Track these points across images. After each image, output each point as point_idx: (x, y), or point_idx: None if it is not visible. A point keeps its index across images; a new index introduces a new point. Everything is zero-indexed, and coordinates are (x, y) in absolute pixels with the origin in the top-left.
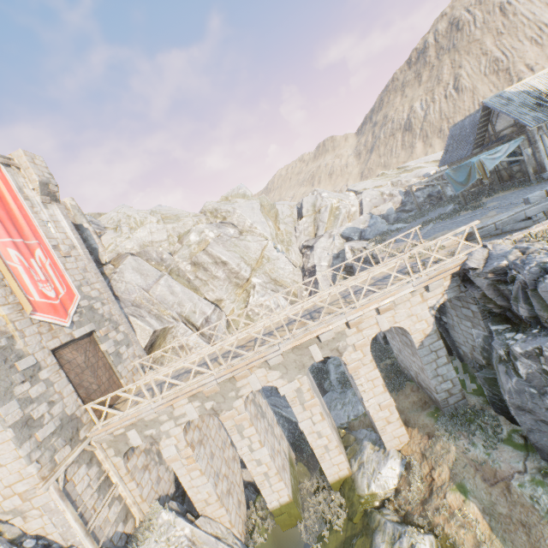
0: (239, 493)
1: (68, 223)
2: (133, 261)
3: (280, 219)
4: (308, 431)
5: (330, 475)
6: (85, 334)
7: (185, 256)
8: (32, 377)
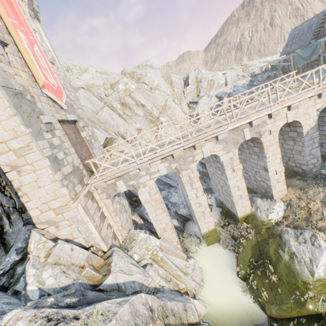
0: (174, 230)
1: (48, 41)
2: (84, 93)
3: (174, 85)
4: (232, 186)
5: (239, 213)
6: (71, 121)
7: (116, 98)
8: (51, 131)
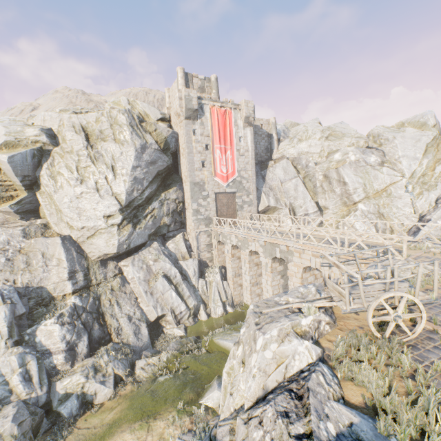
0: None
1: (251, 138)
2: (285, 163)
3: None
4: (264, 285)
5: None
6: (232, 192)
7: (323, 168)
8: (205, 198)
